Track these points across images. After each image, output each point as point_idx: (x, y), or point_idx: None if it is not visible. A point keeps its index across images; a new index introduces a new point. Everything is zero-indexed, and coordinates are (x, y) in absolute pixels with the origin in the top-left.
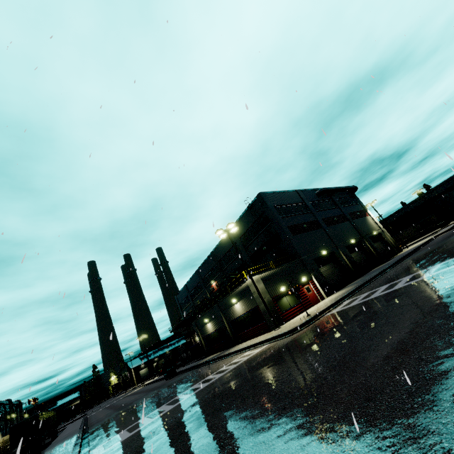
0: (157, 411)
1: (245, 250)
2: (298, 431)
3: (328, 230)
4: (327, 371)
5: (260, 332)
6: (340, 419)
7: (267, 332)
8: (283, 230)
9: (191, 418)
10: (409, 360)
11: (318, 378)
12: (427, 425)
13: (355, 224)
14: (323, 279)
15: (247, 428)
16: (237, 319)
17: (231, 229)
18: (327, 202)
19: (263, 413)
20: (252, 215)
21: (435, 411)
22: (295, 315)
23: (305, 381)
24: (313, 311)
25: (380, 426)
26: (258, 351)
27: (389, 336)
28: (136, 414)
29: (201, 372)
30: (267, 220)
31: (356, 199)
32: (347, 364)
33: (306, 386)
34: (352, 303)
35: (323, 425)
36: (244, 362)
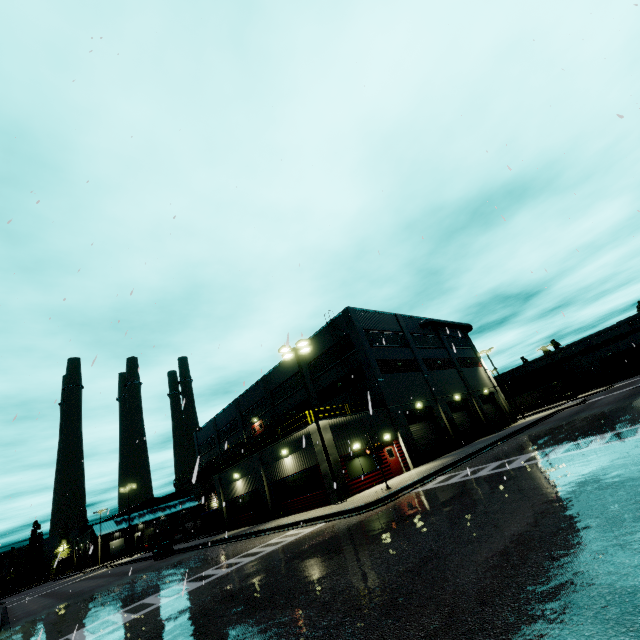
0: (142, 603)
1: (313, 382)
2: (383, 639)
3: (429, 375)
4: (420, 564)
5: (314, 504)
6: (444, 626)
7: (324, 505)
8: (370, 363)
9: (205, 616)
10: (536, 557)
11: (408, 572)
12: (566, 637)
13: (463, 374)
14: (413, 442)
15: (302, 633)
16: (284, 480)
17: (302, 349)
18: (432, 338)
19: (326, 614)
20: (331, 335)
21: (576, 621)
22: (367, 486)
23: (388, 575)
24: (394, 484)
25: (502, 637)
26: (311, 530)
27: (506, 526)
28: (103, 607)
29: (216, 553)
30: (351, 347)
31: (469, 342)
32: (449, 556)
33: (390, 581)
34: (450, 479)
35: (421, 633)
36: (289, 544)
